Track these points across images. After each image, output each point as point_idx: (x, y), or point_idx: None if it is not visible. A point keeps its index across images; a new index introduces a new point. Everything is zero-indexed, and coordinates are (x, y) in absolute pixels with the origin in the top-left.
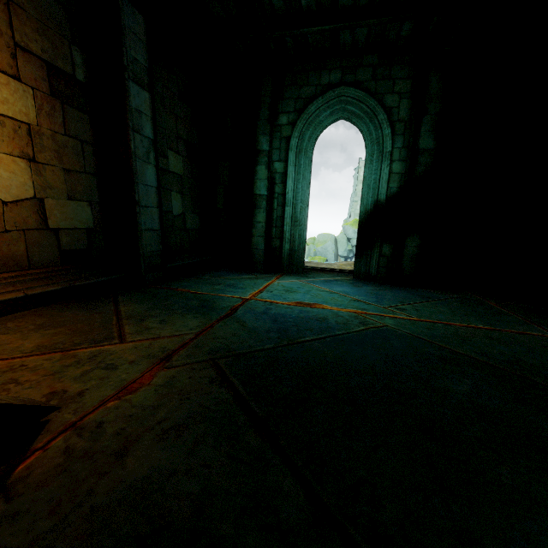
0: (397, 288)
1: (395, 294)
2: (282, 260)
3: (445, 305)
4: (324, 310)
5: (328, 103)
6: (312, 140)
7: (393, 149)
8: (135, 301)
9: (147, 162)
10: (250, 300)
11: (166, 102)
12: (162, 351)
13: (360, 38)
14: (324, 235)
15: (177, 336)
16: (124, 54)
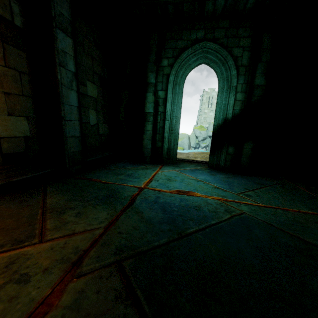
0: (239, 176)
1: (239, 182)
2: (163, 155)
3: (275, 190)
4: (197, 198)
5: (195, 52)
6: (183, 77)
7: (237, 84)
8: (59, 192)
9: (71, 88)
10: (144, 189)
11: (85, 47)
12: (74, 252)
13: (219, 7)
14: (182, 134)
15: (89, 231)
16: (52, 8)
